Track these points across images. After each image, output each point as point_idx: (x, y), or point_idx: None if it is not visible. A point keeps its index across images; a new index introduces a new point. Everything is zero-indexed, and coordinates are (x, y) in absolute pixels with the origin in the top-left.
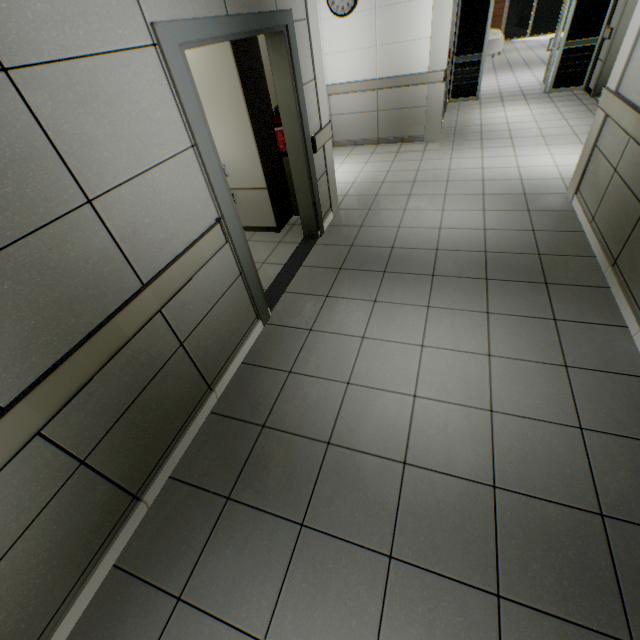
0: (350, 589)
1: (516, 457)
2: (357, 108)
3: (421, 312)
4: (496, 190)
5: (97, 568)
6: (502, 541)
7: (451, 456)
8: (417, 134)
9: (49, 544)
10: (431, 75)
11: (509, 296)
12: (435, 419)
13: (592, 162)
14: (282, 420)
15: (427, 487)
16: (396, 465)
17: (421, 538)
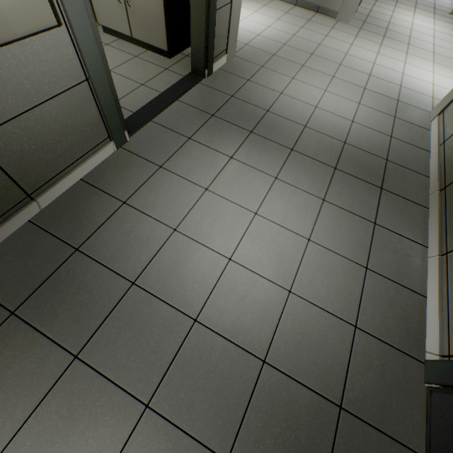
0: (97, 429)
1: (293, 339)
2: None
3: (268, 181)
4: (377, 88)
5: None
6: (251, 413)
7: (239, 324)
8: (333, 8)
9: None
10: None
11: (347, 190)
12: (239, 286)
13: None
14: (98, 248)
15: (206, 348)
16: (187, 320)
17: (182, 394)
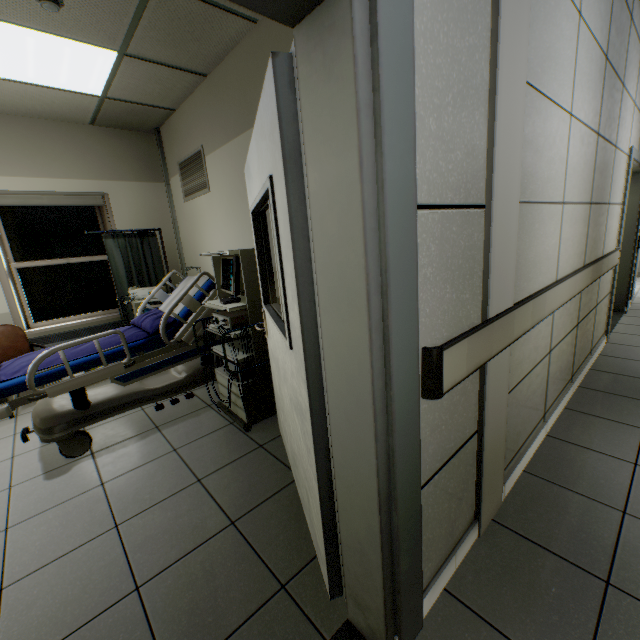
0: None
1: None
2: None
3: None
4: None
5: (562, 398)
6: None
7: None
8: None
9: (565, 354)
10: None
11: None
12: None
13: None
14: None
15: None
16: None
17: None
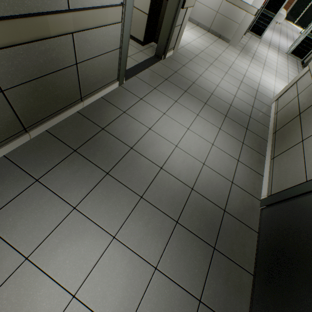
0: (120, 202)
1: (205, 182)
2: (209, 4)
3: (194, 115)
4: (247, 83)
5: None
6: (186, 206)
7: (181, 173)
8: (228, 37)
9: None
10: (251, 8)
11: (231, 126)
12: (181, 158)
13: (290, 89)
14: (113, 130)
15: (167, 179)
16: (157, 167)
17: (156, 195)
